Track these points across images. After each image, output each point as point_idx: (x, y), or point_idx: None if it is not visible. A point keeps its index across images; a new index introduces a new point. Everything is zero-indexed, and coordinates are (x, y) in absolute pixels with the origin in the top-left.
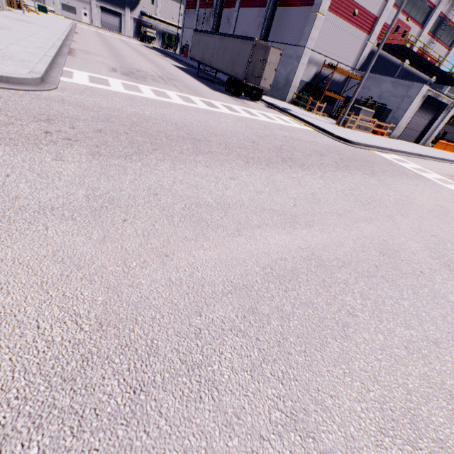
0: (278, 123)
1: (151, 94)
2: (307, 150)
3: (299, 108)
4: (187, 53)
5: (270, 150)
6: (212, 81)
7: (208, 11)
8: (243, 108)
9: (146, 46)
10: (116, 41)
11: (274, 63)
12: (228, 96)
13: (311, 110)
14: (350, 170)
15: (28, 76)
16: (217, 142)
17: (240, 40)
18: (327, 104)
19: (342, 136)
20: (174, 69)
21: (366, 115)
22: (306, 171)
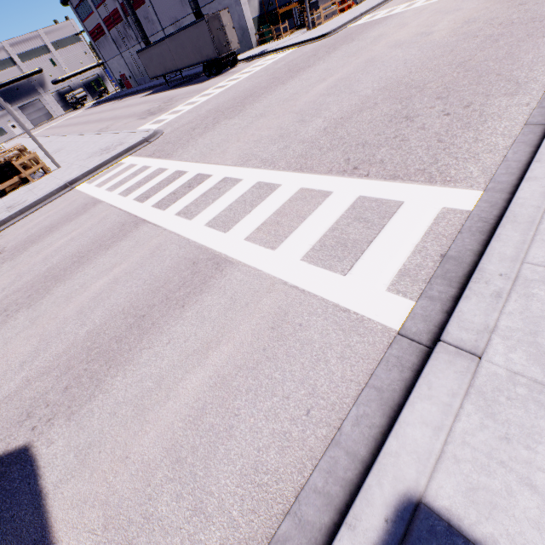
0: (270, 63)
1: (189, 107)
2: (304, 60)
3: (268, 44)
4: (128, 83)
5: (286, 74)
6: (186, 81)
7: (121, 27)
8: (238, 74)
9: (90, 108)
10: (76, 120)
11: (229, 23)
12: (217, 78)
13: (278, 37)
14: (337, 49)
15: (153, 131)
16: (258, 90)
17: (191, 27)
18: (287, 21)
19: (319, 35)
20: (152, 97)
21: (325, 3)
22: (313, 67)
